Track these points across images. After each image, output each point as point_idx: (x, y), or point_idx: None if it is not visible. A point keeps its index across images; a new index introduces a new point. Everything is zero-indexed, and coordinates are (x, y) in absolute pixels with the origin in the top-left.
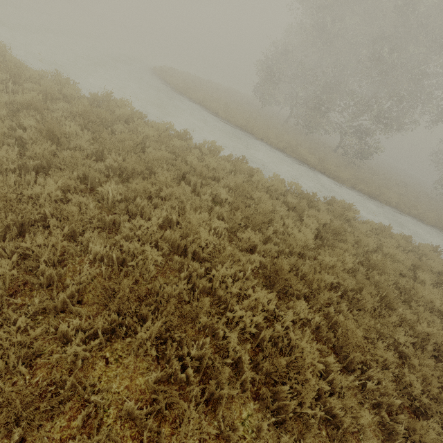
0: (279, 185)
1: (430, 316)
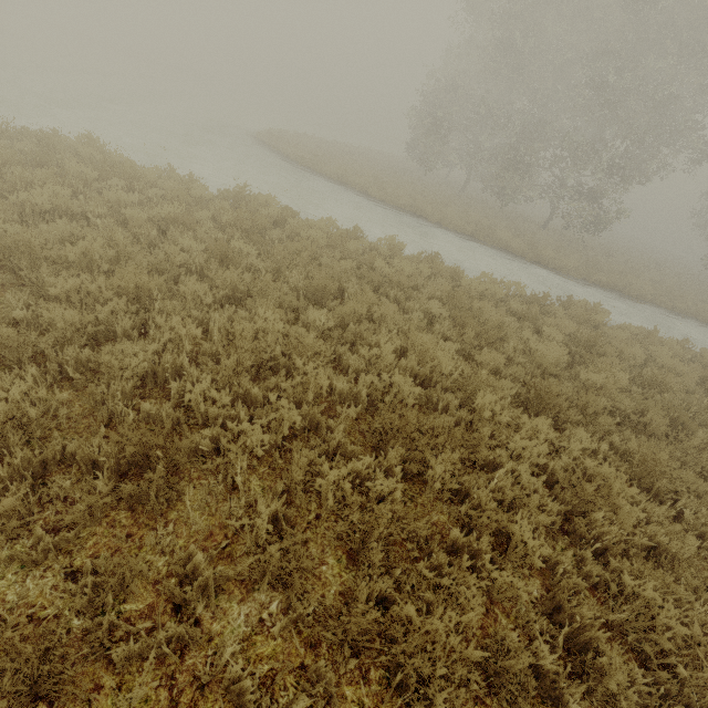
0: (497, 287)
1: None
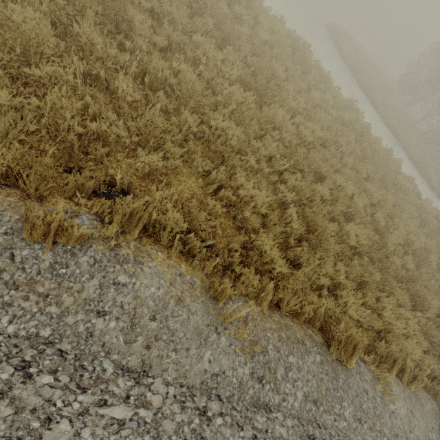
0: (433, 210)
1: None
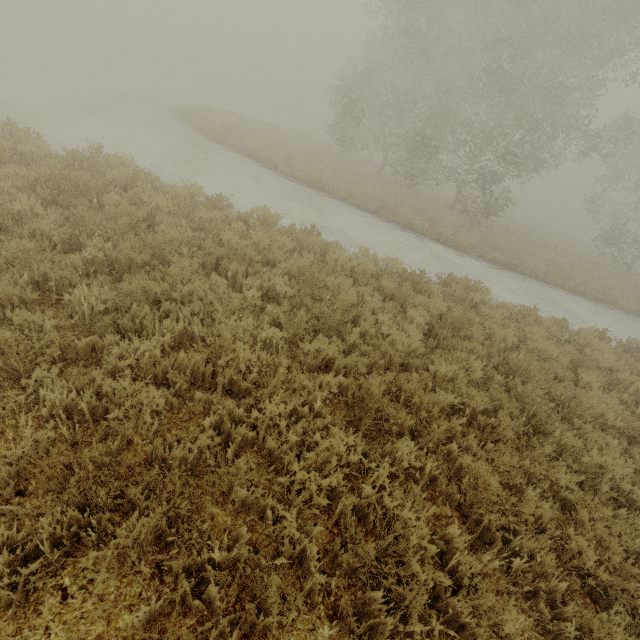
0: (369, 263)
1: (603, 437)
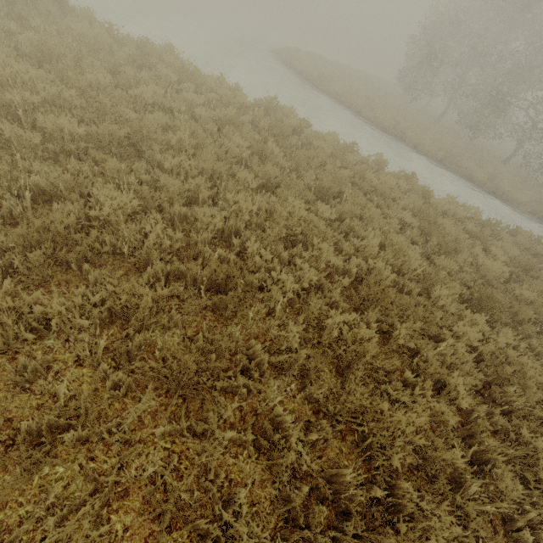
0: (459, 209)
1: None
